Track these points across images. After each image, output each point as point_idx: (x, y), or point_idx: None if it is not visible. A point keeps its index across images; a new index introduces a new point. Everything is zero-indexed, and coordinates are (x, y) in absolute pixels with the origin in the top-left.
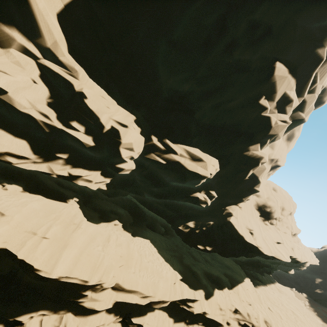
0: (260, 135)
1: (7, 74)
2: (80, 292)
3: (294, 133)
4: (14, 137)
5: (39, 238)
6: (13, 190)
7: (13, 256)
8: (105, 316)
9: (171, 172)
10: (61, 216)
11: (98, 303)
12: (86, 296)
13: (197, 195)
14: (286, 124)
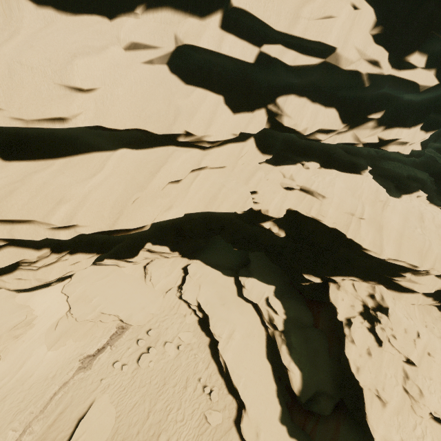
0: None
1: (332, 18)
2: (398, 272)
3: None
4: (324, 108)
5: (356, 219)
6: (313, 168)
7: (340, 235)
8: (422, 298)
9: None
10: (363, 193)
11: (418, 285)
12: (403, 277)
13: None
14: None
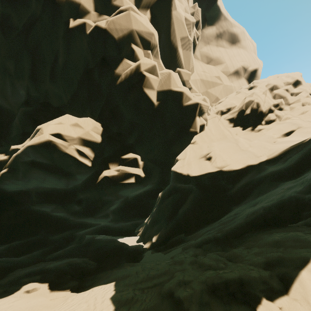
0: (112, 50)
1: None
2: None
3: (231, 32)
4: None
5: None
6: None
7: None
8: None
9: (31, 173)
10: None
11: None
12: None
13: (103, 175)
14: (126, 13)
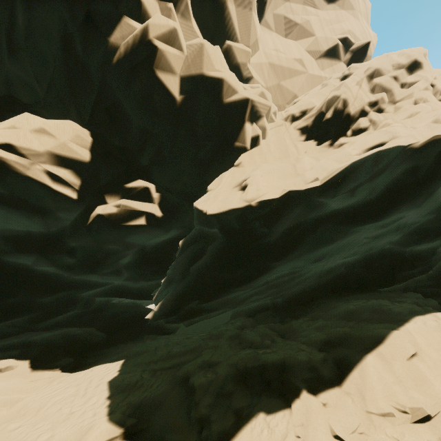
0: None
1: None
2: None
3: None
4: None
5: None
6: None
7: None
8: None
9: None
10: None
11: None
12: None
13: (95, 213)
14: None
